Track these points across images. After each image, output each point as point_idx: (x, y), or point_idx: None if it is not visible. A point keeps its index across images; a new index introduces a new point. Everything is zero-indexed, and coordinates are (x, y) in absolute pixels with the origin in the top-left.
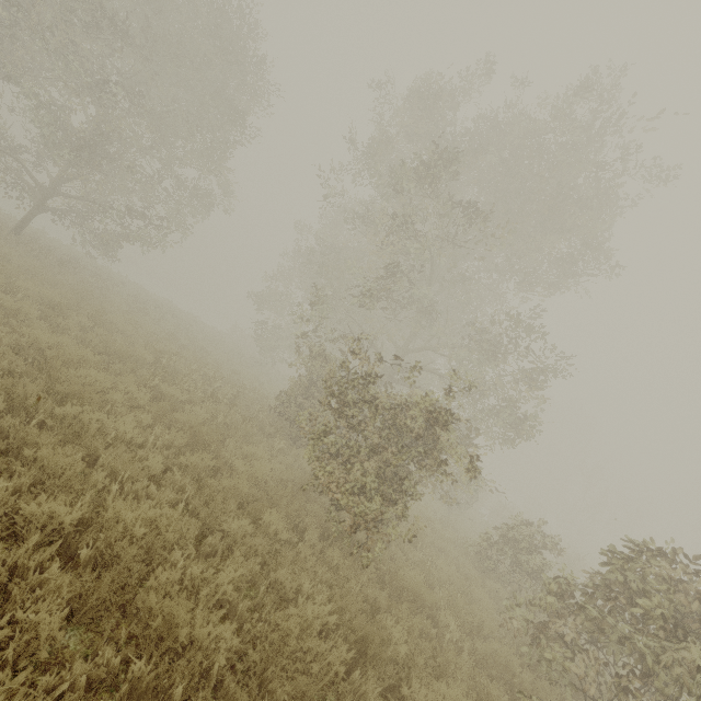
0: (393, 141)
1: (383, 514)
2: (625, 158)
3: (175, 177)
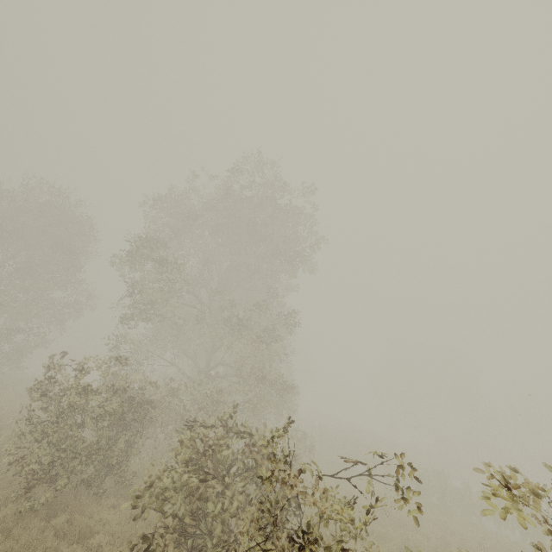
0: (157, 231)
1: (57, 471)
2: (283, 191)
3: (45, 299)
